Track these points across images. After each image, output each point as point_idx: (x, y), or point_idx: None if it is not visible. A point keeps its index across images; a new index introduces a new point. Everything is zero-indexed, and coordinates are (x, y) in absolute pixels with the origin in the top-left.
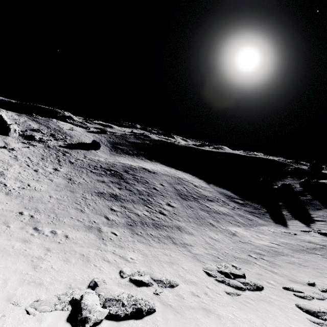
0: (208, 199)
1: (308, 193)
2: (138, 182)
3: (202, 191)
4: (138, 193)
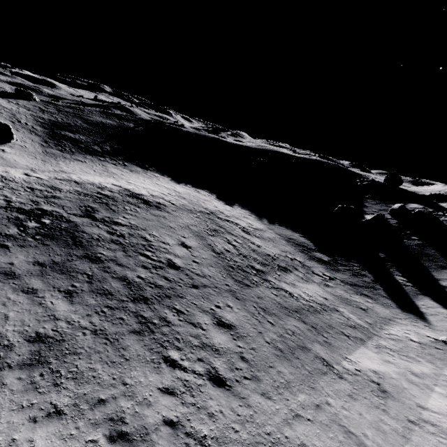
0: (279, 267)
1: (411, 233)
2: (124, 248)
3: (260, 243)
4: (132, 300)
